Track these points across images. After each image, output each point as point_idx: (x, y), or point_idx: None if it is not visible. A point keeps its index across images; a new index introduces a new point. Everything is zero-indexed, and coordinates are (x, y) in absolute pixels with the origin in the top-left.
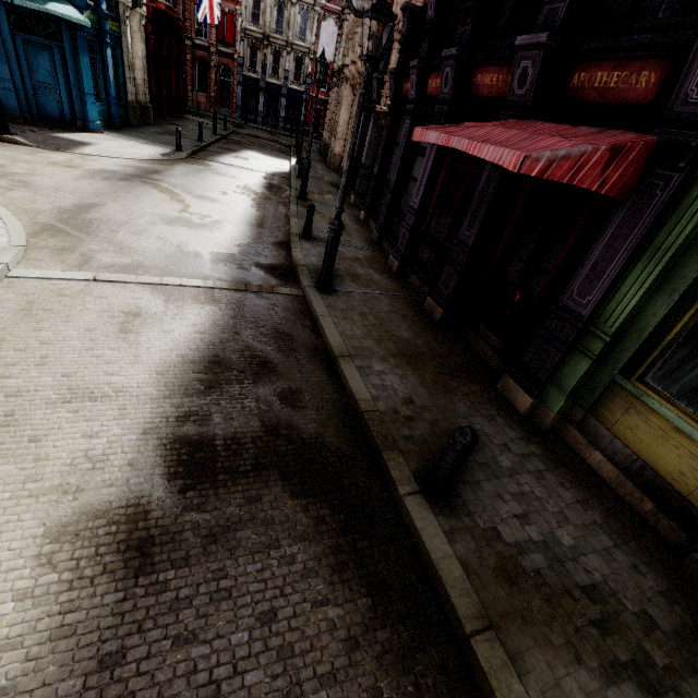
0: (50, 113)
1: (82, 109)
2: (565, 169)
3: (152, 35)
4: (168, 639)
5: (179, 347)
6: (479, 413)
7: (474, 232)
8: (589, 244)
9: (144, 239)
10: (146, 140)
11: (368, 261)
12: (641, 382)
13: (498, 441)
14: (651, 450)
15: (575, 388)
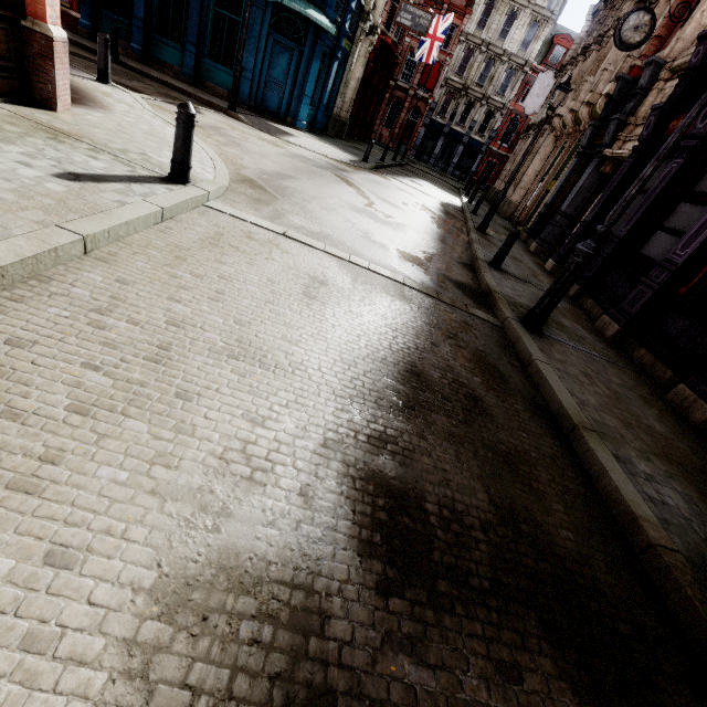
0: (270, 106)
1: (296, 108)
2: None
3: (371, 63)
4: None
5: (368, 336)
6: None
7: None
8: None
9: (333, 216)
10: (338, 147)
11: (569, 313)
12: None
13: None
14: None
15: None
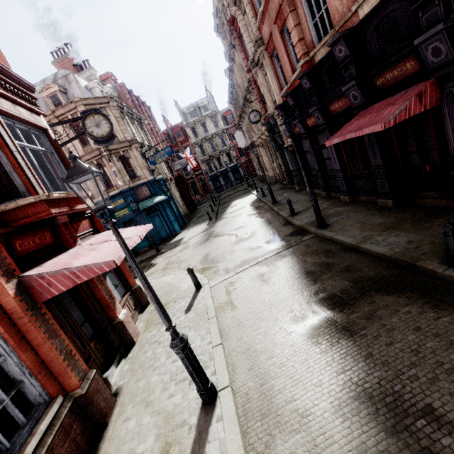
0: (164, 237)
1: (172, 228)
2: (403, 115)
3: (177, 187)
4: (383, 346)
5: (288, 276)
6: None
7: (379, 158)
8: (442, 126)
9: (236, 253)
10: (197, 224)
11: (330, 206)
12: None
13: None
14: None
15: None
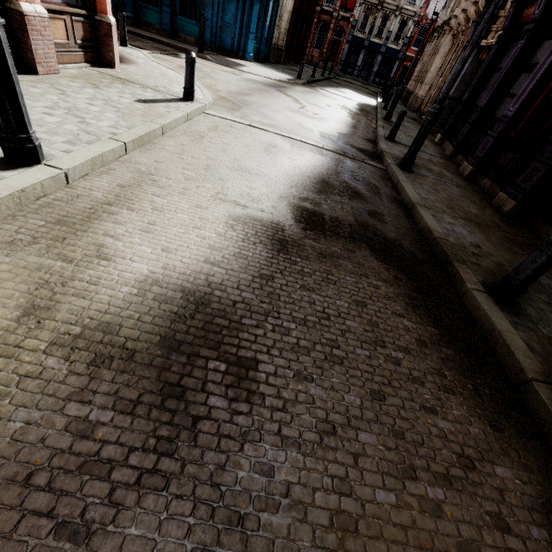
0: (225, 45)
1: (245, 44)
2: None
3: None
4: (297, 284)
5: (300, 168)
6: (545, 275)
7: None
8: None
9: (277, 115)
10: (278, 70)
11: (441, 164)
12: None
13: None
14: None
15: None
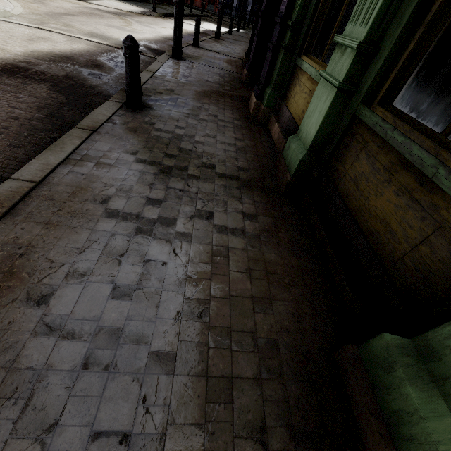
0: None
1: None
2: None
3: None
4: None
5: (54, 50)
6: (216, 106)
7: None
8: None
9: (85, 26)
10: (138, 5)
11: (229, 60)
12: (307, 56)
13: (213, 113)
14: (297, 106)
15: (278, 83)
